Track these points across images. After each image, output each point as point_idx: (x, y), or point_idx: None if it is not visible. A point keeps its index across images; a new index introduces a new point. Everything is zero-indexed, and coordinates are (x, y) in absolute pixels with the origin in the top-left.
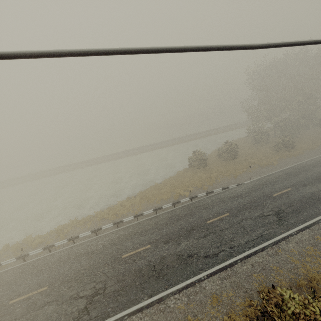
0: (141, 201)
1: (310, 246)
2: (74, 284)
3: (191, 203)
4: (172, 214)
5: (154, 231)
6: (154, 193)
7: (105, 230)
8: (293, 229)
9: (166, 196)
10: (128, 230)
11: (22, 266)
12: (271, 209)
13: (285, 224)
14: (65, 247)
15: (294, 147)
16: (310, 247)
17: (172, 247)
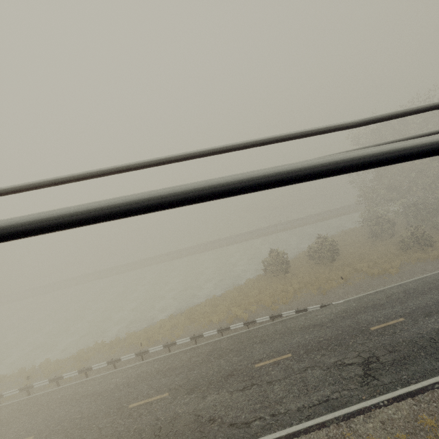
0: (184, 323)
1: (404, 432)
2: (62, 438)
3: (246, 332)
4: (214, 347)
5: (182, 372)
6: (207, 311)
7: (128, 362)
8: (382, 396)
9: (218, 318)
10: (152, 365)
11: (24, 401)
12: (358, 353)
13: (372, 385)
14: (77, 380)
15: (433, 244)
16: (403, 435)
17: (195, 400)
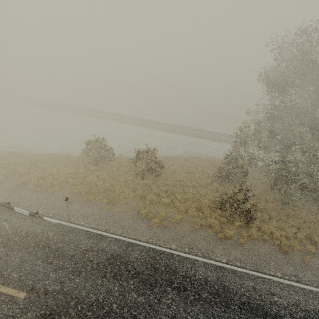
0: None
1: None
2: None
3: None
4: None
5: None
6: None
7: None
8: None
9: None
10: None
11: None
12: None
13: None
14: None
15: (250, 220)
16: None
17: None
